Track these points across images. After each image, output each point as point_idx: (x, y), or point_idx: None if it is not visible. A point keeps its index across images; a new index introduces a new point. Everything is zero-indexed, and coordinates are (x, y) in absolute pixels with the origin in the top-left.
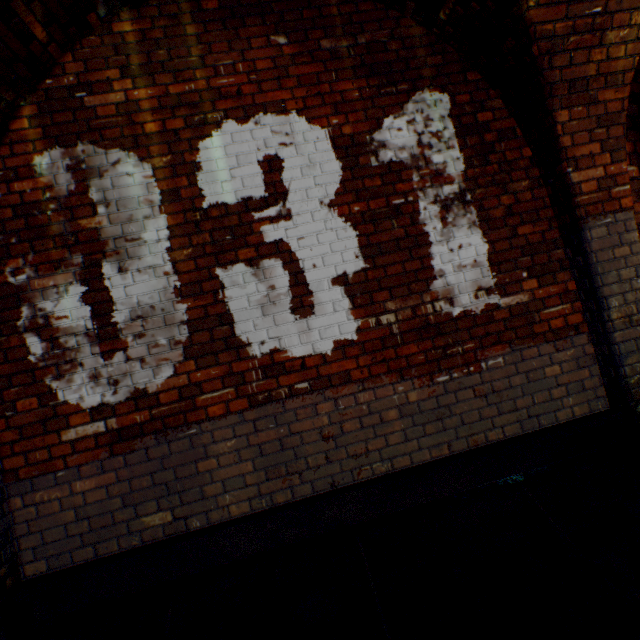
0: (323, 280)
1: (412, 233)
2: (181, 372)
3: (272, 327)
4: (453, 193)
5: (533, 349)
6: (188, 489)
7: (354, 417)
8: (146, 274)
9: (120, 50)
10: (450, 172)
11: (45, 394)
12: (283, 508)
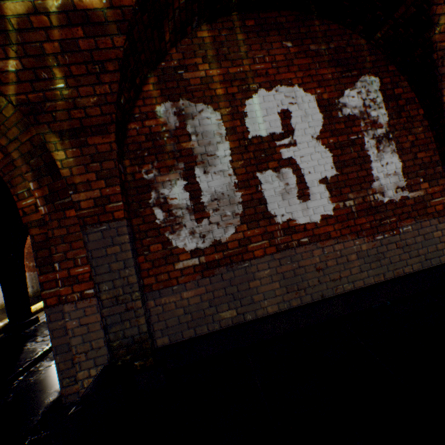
0: (314, 181)
1: (361, 155)
2: (239, 231)
3: (287, 206)
4: (382, 133)
5: (426, 222)
6: (244, 297)
7: (332, 258)
8: (218, 175)
9: (201, 47)
10: (380, 121)
11: (165, 242)
12: (298, 308)
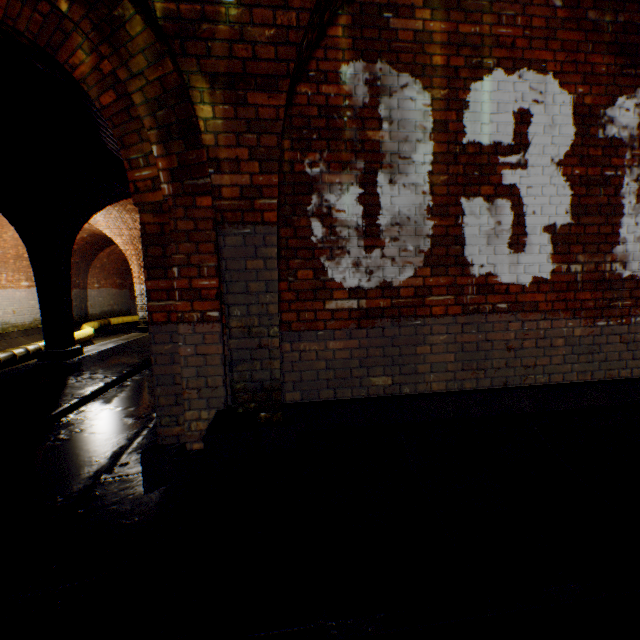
0: (537, 226)
1: (612, 203)
2: (418, 275)
3: (491, 255)
4: None
5: None
6: (406, 364)
7: (532, 338)
8: (408, 190)
9: None
10: None
11: (318, 270)
12: (472, 392)
